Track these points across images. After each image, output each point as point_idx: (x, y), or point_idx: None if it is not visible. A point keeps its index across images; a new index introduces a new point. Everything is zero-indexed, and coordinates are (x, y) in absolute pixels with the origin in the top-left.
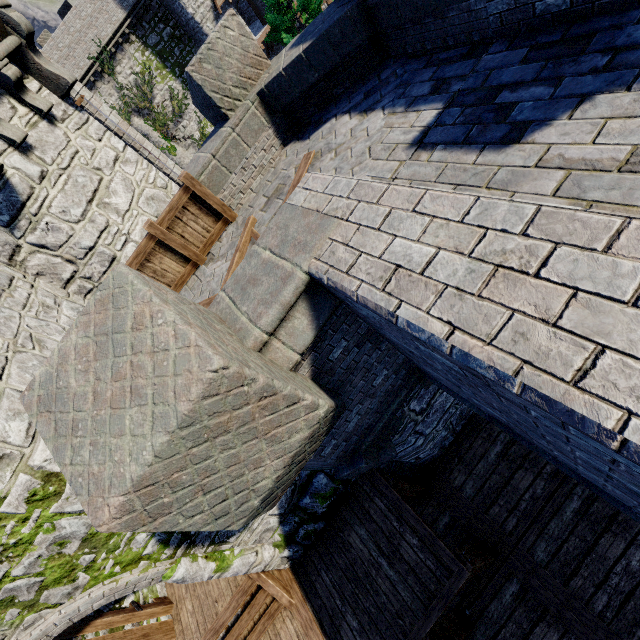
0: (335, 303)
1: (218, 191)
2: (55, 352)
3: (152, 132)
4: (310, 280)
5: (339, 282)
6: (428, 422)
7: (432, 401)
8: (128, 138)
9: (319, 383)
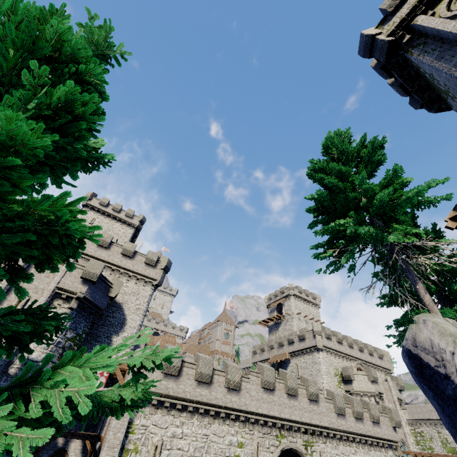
0: None
1: None
2: None
3: None
4: None
5: None
6: None
7: None
8: None
9: None
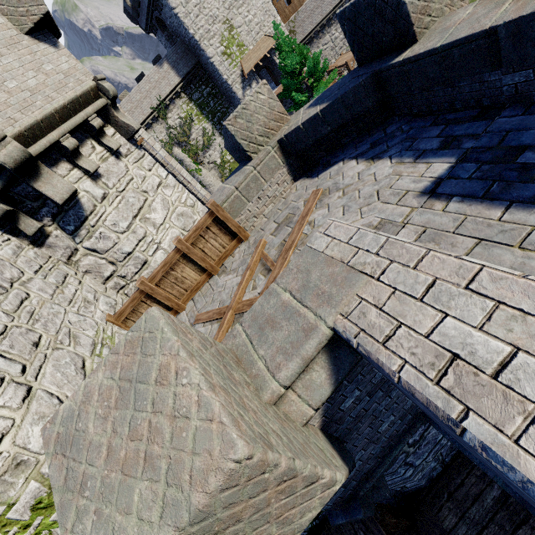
0: (356, 359)
1: (236, 215)
2: (81, 387)
3: (186, 158)
4: (333, 334)
5: (374, 353)
6: (419, 453)
7: (425, 433)
8: (170, 167)
9: (327, 432)
